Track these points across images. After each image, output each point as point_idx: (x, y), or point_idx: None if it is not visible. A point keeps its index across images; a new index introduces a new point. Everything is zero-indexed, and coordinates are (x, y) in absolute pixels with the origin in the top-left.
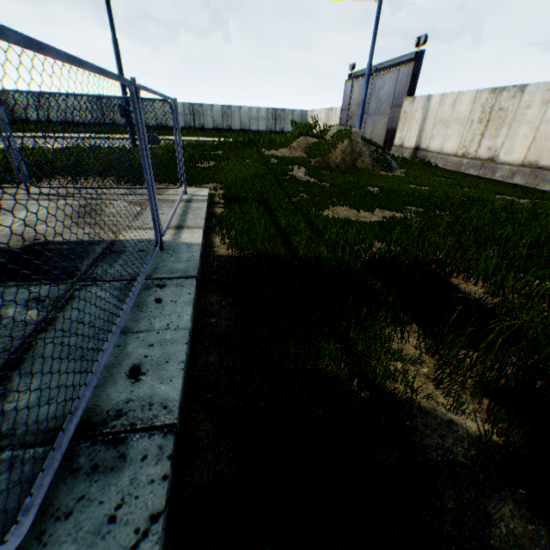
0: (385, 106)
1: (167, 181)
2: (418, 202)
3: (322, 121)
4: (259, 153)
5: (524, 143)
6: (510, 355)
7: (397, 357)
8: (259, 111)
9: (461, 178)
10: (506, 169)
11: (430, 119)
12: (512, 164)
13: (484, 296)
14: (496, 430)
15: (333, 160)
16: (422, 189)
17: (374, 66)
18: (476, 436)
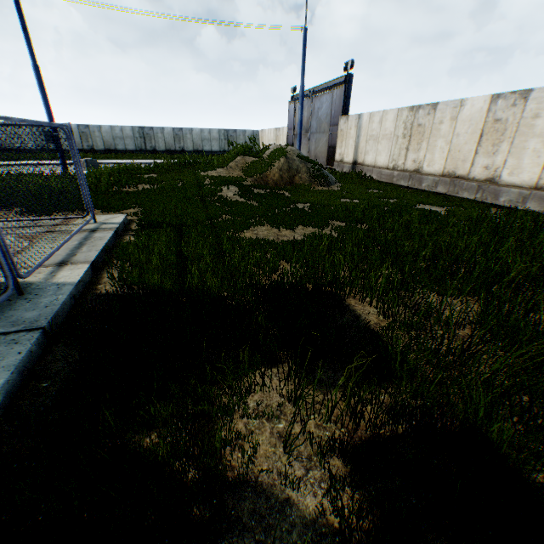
0: (324, 124)
1: (81, 209)
2: (342, 216)
3: (272, 140)
4: (195, 174)
5: (442, 155)
6: (384, 391)
7: (249, 414)
8: (211, 132)
9: (393, 189)
10: (431, 179)
11: (363, 136)
12: (435, 174)
13: (378, 317)
14: (332, 508)
15: (271, 177)
16: (351, 202)
17: (312, 89)
18: (310, 520)
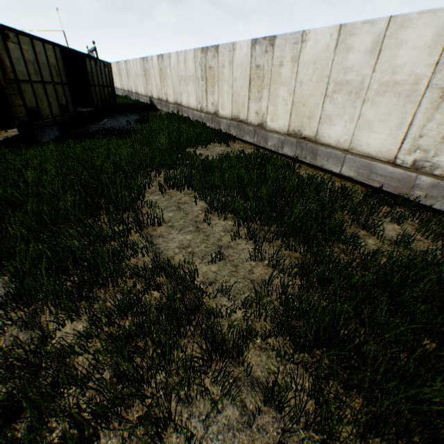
0: None
1: None
2: None
3: None
4: None
5: None
6: None
7: None
8: None
9: None
10: None
11: None
12: None
13: None
14: None
15: None
16: None
17: (91, 49)
18: None
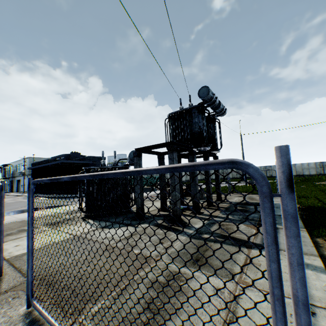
0: None
1: None
2: None
3: None
4: (311, 183)
5: None
6: None
7: None
8: (308, 164)
9: None
10: None
11: None
12: None
13: None
14: None
15: None
16: None
17: None
18: None
